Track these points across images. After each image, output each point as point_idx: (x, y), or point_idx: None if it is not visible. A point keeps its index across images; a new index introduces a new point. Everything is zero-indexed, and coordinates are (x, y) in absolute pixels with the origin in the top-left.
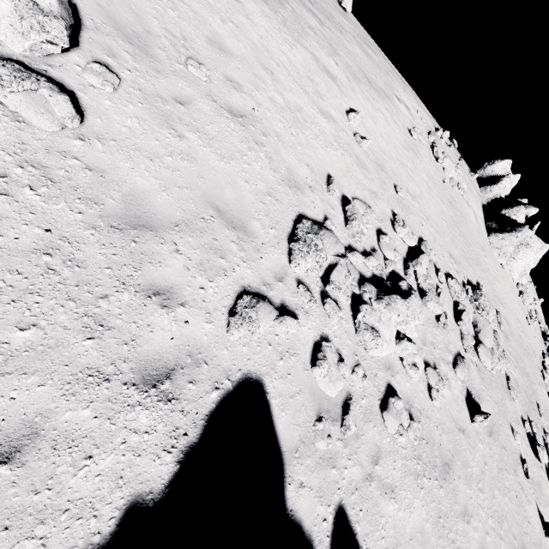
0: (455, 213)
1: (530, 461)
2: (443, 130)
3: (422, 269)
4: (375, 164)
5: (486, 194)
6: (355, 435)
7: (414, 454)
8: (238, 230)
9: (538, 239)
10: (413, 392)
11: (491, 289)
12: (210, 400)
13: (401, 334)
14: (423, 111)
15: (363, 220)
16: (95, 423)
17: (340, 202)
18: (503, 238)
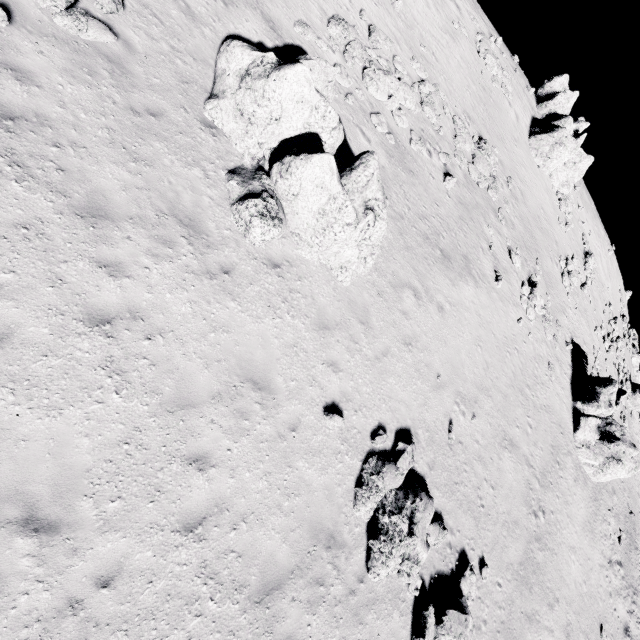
0: (487, 98)
1: (502, 255)
2: (497, 37)
3: (425, 89)
4: (405, 24)
5: (542, 110)
6: (352, 108)
7: (388, 147)
8: (302, 0)
9: (573, 140)
10: (397, 131)
11: (510, 164)
12: (286, 41)
13: (392, 95)
14: (479, 18)
15: (380, 37)
16: (251, 17)
17: (368, 27)
18: (541, 139)
